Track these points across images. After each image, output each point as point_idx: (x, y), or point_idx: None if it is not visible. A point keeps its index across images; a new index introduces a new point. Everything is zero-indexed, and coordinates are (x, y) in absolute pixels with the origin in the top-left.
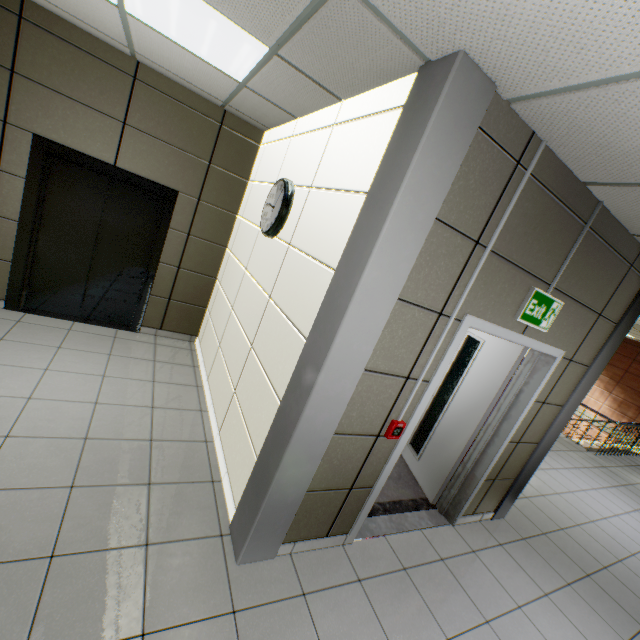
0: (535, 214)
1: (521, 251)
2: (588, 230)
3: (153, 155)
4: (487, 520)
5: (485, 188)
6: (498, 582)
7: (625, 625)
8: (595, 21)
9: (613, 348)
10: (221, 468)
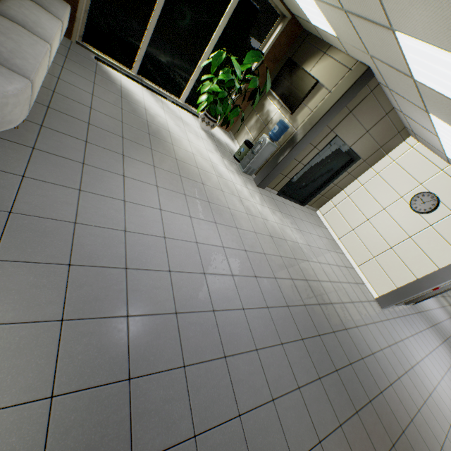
0: None
1: None
2: None
3: (365, 144)
4: (411, 305)
5: None
6: (419, 323)
7: (442, 339)
8: None
9: None
10: (363, 279)
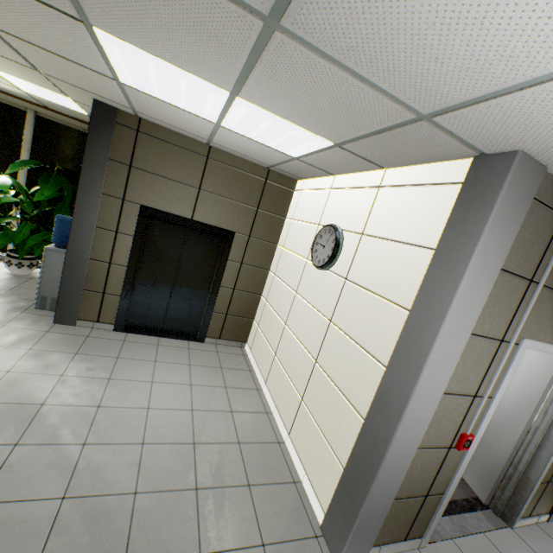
0: None
1: None
2: None
3: (218, 208)
4: (543, 522)
5: (537, 239)
6: None
7: None
8: None
9: None
10: (298, 469)
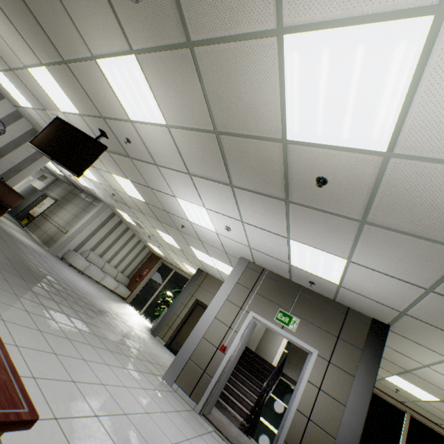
0: (272, 285)
1: (270, 295)
2: (302, 294)
3: None
4: None
5: (252, 278)
6: None
7: None
8: (240, 248)
9: (371, 368)
10: None
